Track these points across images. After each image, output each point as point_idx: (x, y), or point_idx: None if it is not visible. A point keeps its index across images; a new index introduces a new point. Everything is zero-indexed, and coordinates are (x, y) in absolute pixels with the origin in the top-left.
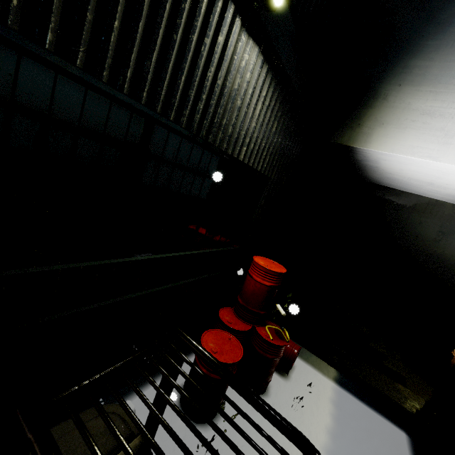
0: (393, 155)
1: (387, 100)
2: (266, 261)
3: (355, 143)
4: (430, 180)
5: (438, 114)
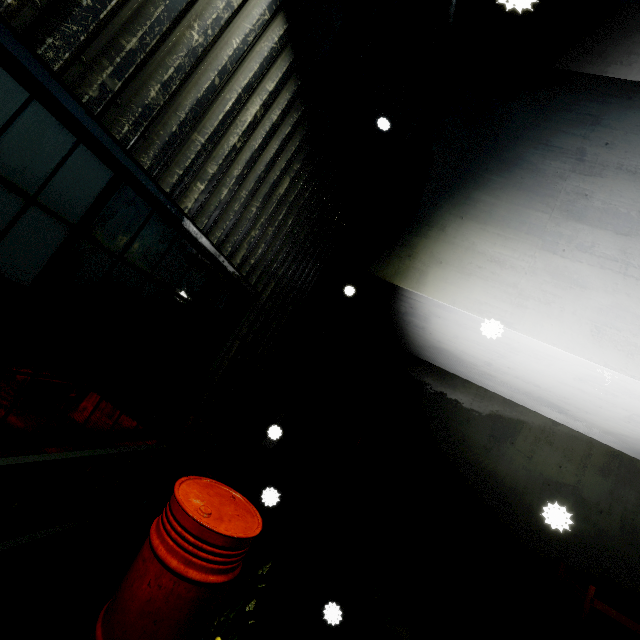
0: (454, 309)
1: (447, 233)
2: (214, 496)
3: (403, 282)
4: (489, 359)
5: (509, 265)
